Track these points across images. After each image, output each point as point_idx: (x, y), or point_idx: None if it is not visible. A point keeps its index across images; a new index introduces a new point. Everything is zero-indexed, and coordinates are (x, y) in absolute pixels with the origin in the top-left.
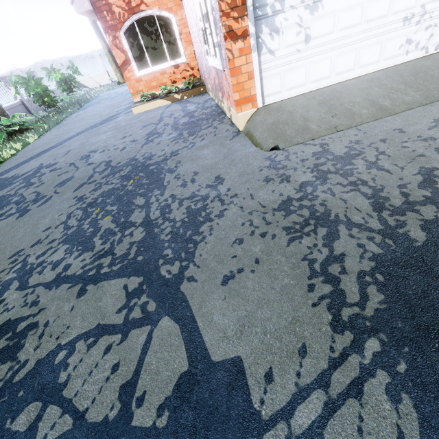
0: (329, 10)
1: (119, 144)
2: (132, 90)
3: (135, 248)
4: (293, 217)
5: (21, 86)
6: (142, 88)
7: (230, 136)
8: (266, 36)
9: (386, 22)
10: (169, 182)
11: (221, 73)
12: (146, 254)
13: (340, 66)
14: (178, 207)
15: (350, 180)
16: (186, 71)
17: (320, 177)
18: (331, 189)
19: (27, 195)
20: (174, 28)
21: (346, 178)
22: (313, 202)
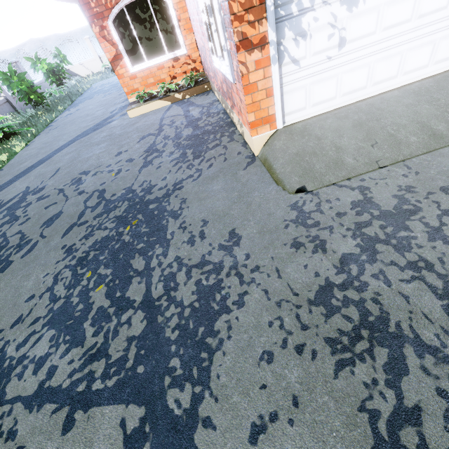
0: (372, 4)
1: (113, 164)
2: (126, 88)
3: (134, 349)
4: (337, 321)
5: (3, 83)
6: (137, 86)
7: (244, 164)
8: (289, 41)
9: (443, 16)
10: (172, 235)
11: (230, 82)
12: (148, 362)
13: (380, 74)
14: (186, 280)
15: (408, 258)
16: (187, 64)
17: (366, 248)
18: (384, 273)
19: (10, 236)
20: (171, 13)
21: (402, 254)
22: (362, 295)
